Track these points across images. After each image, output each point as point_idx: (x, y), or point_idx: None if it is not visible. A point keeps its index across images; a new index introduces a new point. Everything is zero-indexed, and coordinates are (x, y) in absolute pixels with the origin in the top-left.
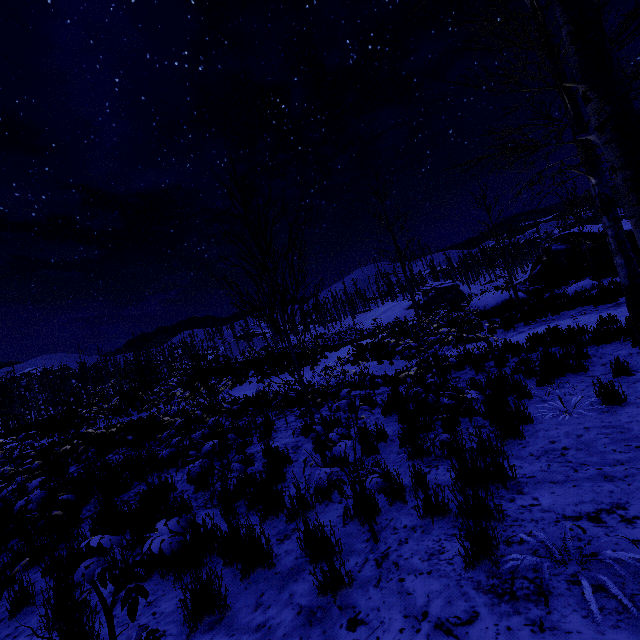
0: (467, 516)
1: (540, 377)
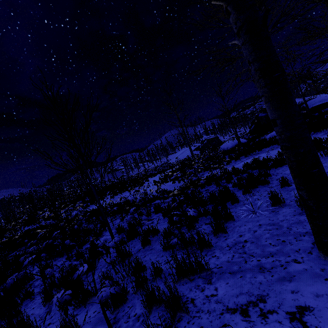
0: (170, 308)
1: (244, 189)
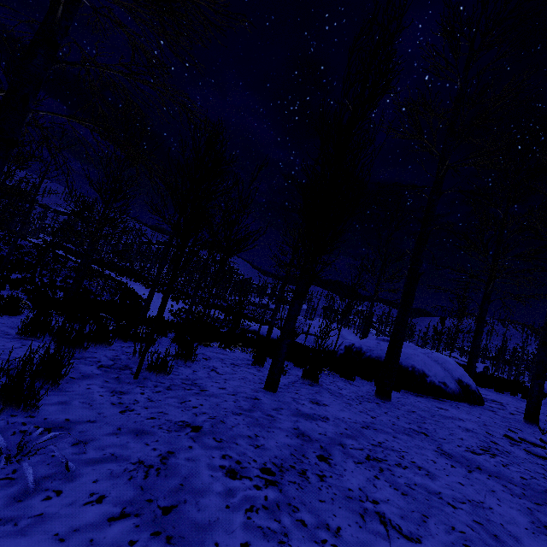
0: None
1: None
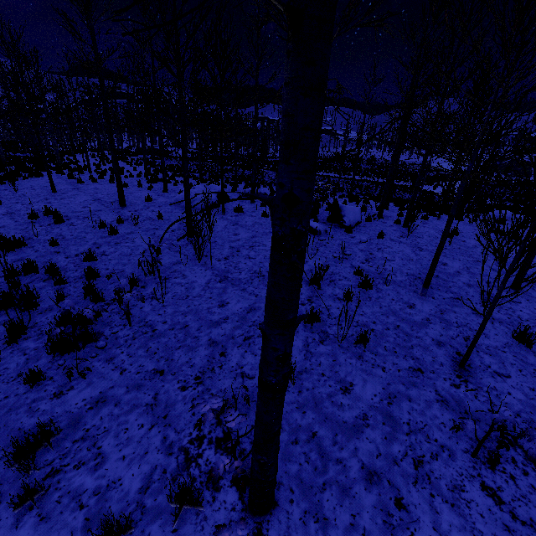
0: None
1: None
